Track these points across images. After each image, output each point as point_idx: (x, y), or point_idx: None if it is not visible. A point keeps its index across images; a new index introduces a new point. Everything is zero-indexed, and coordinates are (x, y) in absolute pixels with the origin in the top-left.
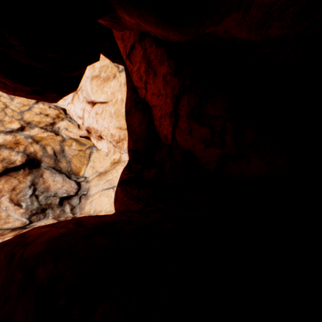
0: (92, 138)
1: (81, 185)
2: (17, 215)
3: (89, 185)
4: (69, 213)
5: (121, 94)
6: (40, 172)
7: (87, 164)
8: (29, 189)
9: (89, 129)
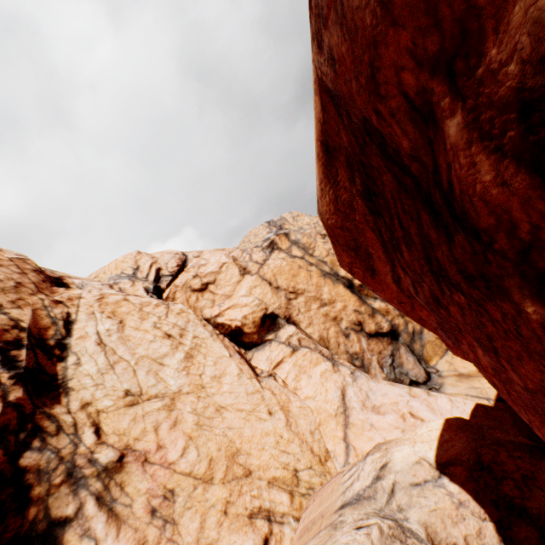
0: None
1: (430, 376)
2: (380, 377)
3: (441, 380)
4: None
5: None
6: (397, 345)
7: (440, 356)
8: (389, 358)
9: None
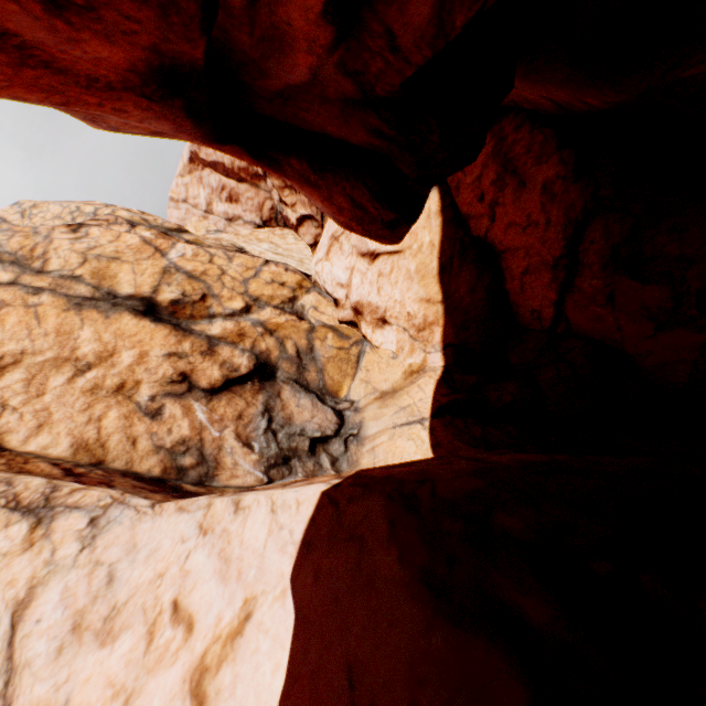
0: (364, 324)
1: (344, 417)
2: (248, 465)
3: (360, 417)
4: (329, 469)
5: (430, 234)
6: (276, 389)
7: (353, 376)
8: (262, 419)
9: (360, 305)
